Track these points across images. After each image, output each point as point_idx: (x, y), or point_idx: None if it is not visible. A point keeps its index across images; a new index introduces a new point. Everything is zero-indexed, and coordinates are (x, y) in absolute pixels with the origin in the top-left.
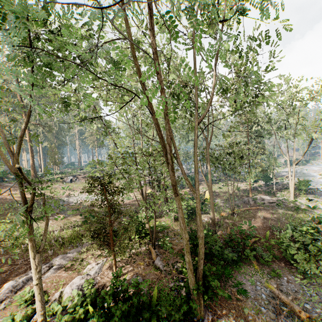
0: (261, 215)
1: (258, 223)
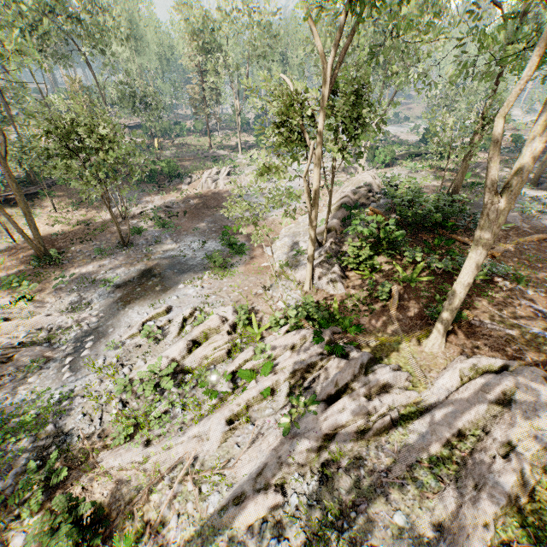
0: (183, 163)
1: None
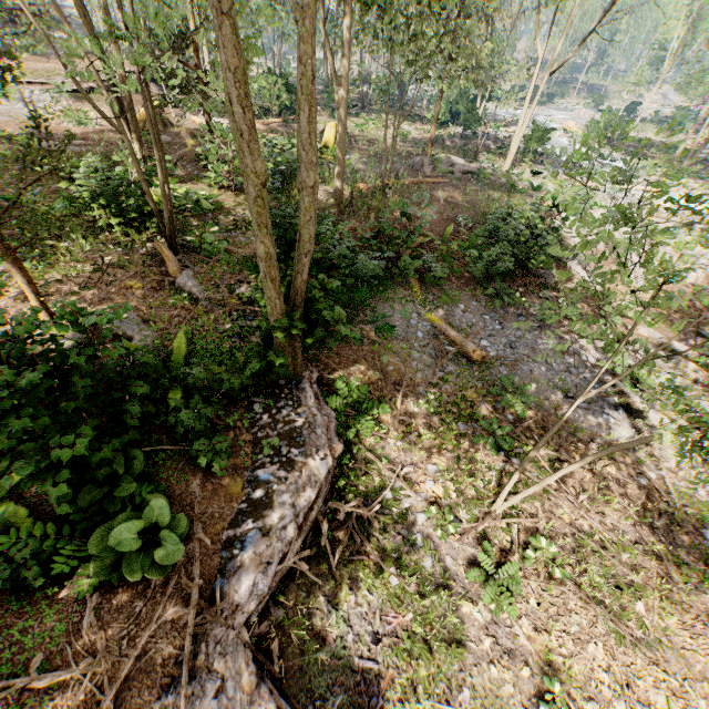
0: (443, 196)
1: (433, 212)
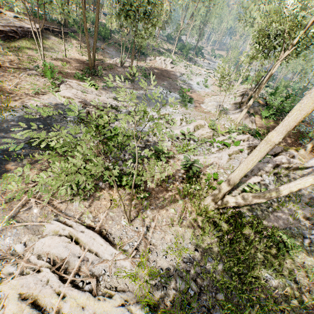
0: None
1: None
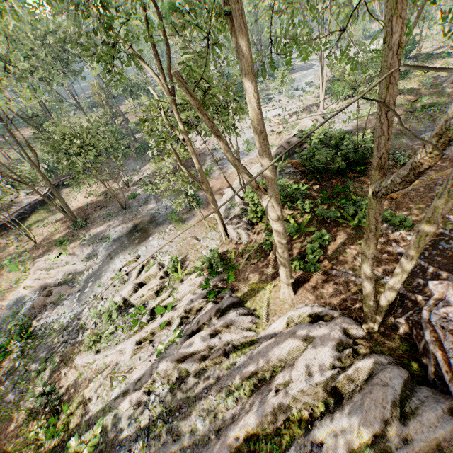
0: None
1: None
